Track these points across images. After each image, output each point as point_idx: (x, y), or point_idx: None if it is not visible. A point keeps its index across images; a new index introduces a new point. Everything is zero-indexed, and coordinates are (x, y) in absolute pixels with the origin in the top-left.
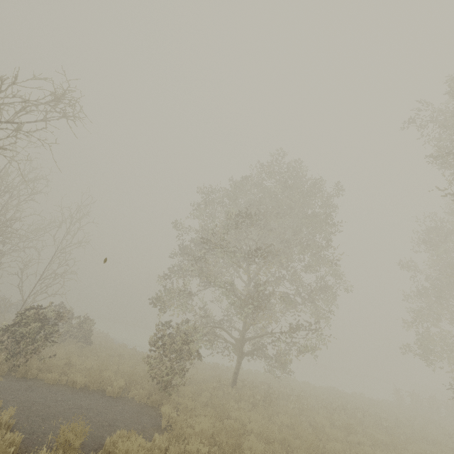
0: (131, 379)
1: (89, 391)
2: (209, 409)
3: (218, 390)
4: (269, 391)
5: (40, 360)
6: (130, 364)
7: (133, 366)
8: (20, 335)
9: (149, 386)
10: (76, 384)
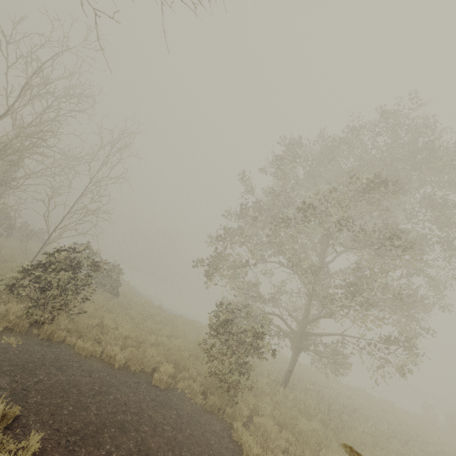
0: (178, 363)
1: (129, 375)
2: (287, 434)
3: (279, 395)
4: (328, 401)
5: (68, 315)
6: (167, 334)
7: (168, 335)
8: (45, 280)
9: (200, 378)
10: (113, 360)
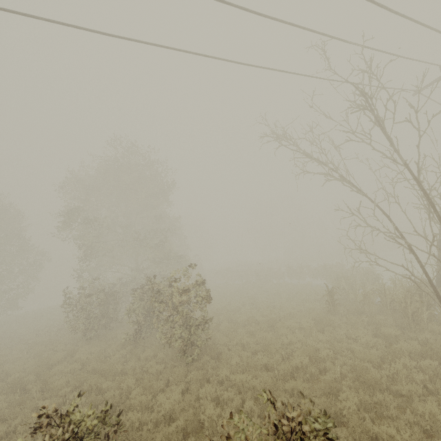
0: None
1: None
2: None
3: None
4: None
5: None
6: None
7: None
8: None
9: None
10: None
